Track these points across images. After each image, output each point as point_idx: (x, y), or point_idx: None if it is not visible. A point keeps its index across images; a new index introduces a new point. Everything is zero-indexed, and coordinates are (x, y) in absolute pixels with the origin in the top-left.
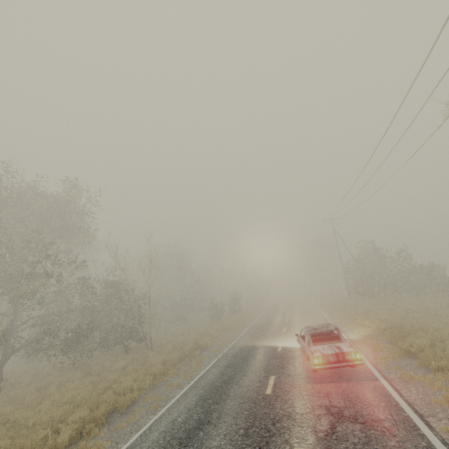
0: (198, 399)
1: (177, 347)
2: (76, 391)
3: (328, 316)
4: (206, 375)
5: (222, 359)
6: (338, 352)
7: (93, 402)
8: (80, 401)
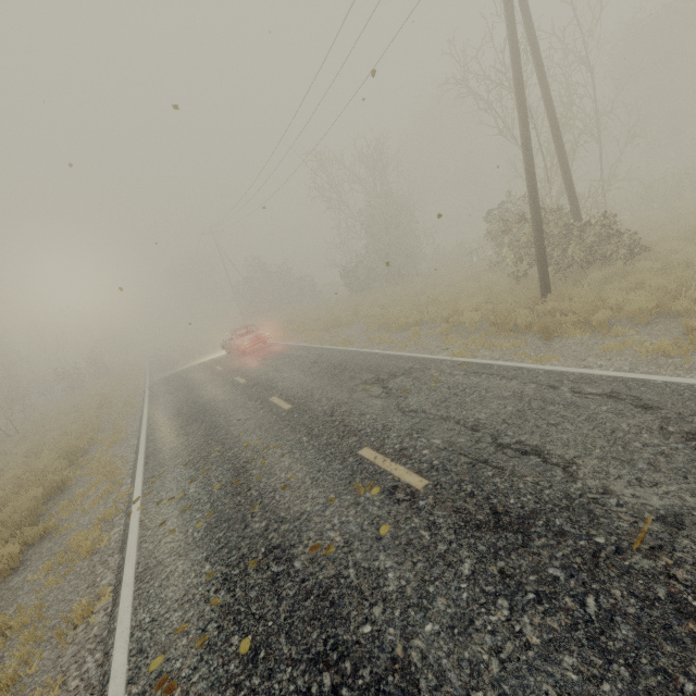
0: (170, 394)
1: (70, 412)
2: (2, 460)
3: None
4: (155, 393)
5: (155, 387)
6: (257, 335)
7: (64, 436)
8: (38, 448)
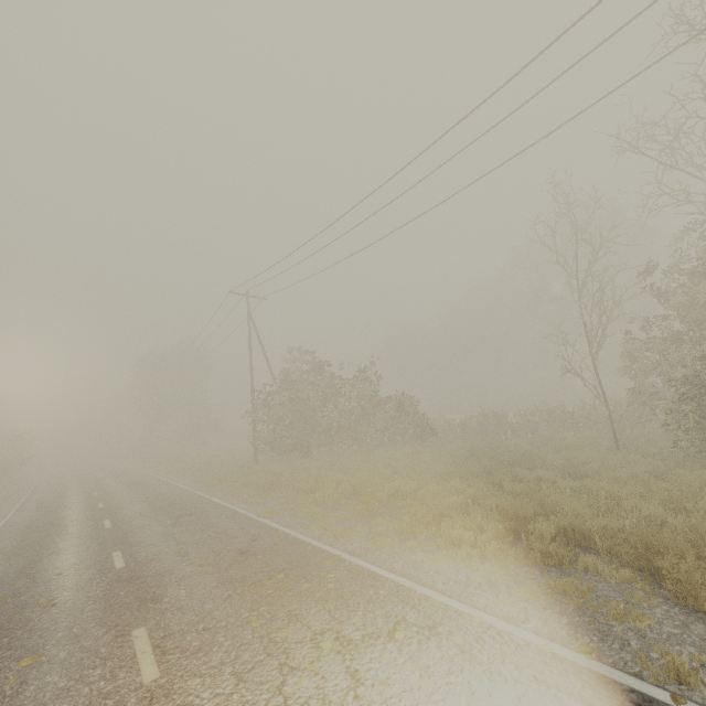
0: None
1: None
2: None
3: (267, 517)
4: None
5: None
6: None
7: None
8: None
